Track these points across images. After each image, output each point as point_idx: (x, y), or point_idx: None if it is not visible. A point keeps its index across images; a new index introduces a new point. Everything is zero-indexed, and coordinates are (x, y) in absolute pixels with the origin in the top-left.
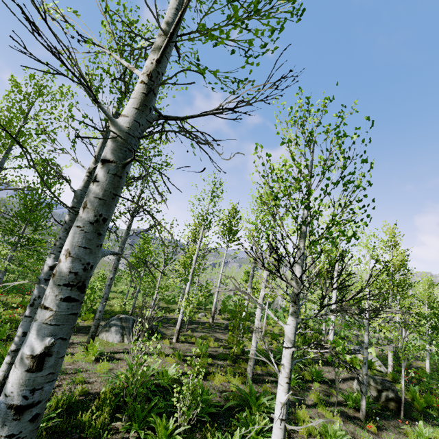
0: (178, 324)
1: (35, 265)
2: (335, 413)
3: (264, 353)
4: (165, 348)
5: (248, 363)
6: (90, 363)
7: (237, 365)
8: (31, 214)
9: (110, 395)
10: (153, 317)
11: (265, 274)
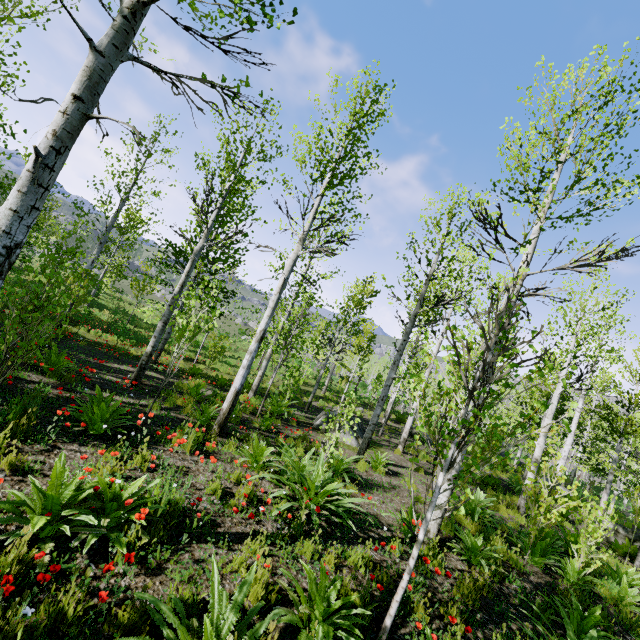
0: (405, 433)
1: (119, 300)
2: (626, 562)
3: (497, 480)
4: (407, 461)
5: (521, 496)
6: (385, 476)
7: (493, 493)
8: (221, 253)
9: (471, 523)
10: (319, 407)
11: (555, 400)
